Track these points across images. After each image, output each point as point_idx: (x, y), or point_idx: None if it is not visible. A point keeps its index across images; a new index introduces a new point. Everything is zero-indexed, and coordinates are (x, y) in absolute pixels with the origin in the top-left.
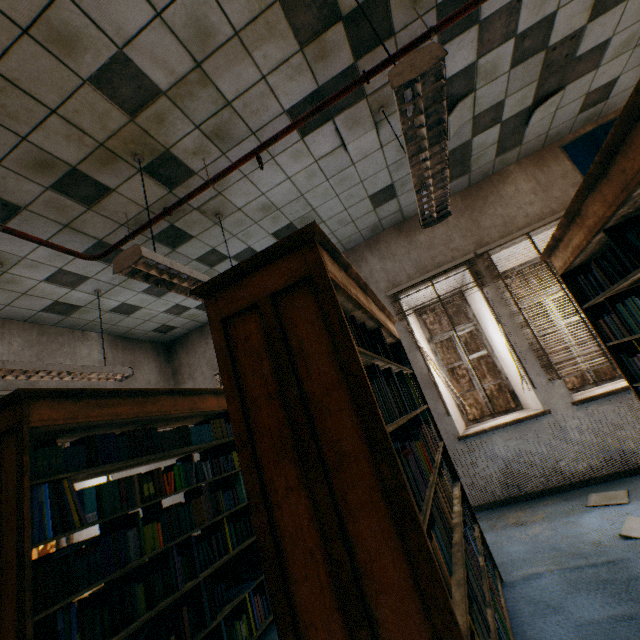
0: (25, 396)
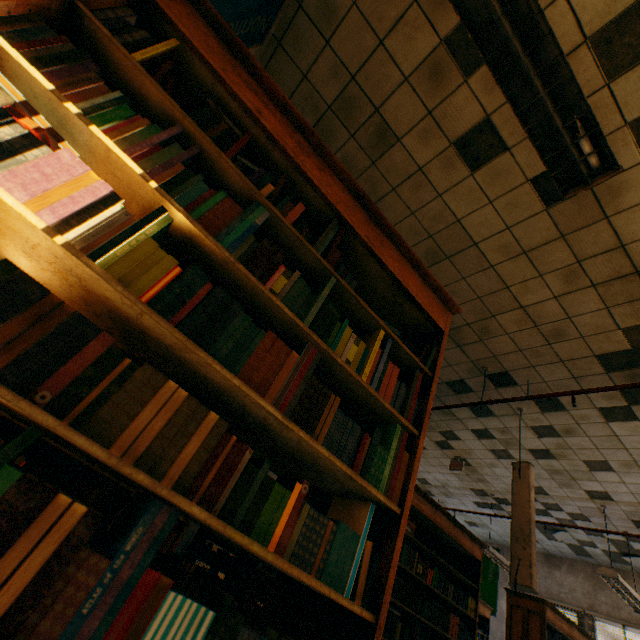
0: None
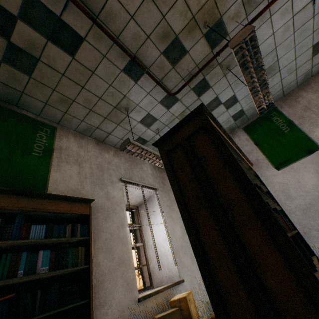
0: (203, 109)
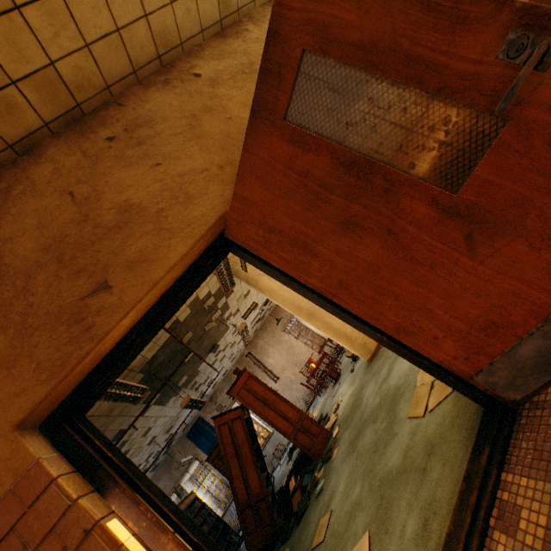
0: None
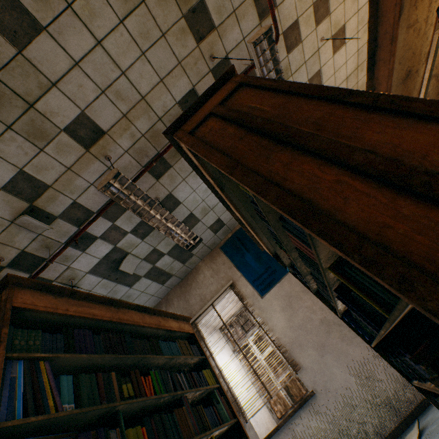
0: None
